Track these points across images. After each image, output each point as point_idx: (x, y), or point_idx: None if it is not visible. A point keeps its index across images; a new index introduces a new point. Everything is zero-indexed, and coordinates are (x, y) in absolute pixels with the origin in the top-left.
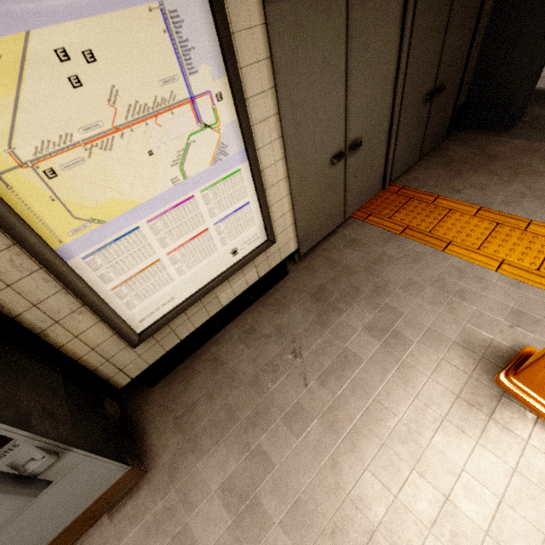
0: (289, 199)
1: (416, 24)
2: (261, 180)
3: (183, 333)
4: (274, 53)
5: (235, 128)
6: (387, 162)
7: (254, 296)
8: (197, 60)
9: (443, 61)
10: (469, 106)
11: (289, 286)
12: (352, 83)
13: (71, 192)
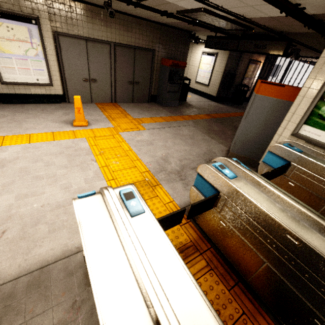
0: (60, 78)
1: (118, 60)
2: (48, 67)
3: (17, 92)
4: (61, 46)
5: (42, 52)
6: (112, 94)
7: (46, 101)
8: (34, 37)
9: (136, 75)
10: (157, 96)
11: (58, 105)
12: (90, 63)
13: (1, 45)
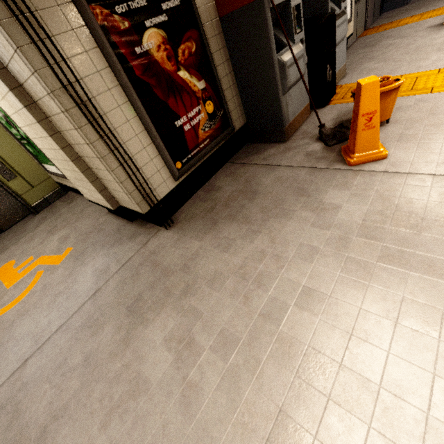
0: (353, 4)
1: None
2: None
3: None
4: None
5: None
6: (366, 15)
7: None
8: None
9: None
10: None
11: (350, 51)
12: None
13: None
